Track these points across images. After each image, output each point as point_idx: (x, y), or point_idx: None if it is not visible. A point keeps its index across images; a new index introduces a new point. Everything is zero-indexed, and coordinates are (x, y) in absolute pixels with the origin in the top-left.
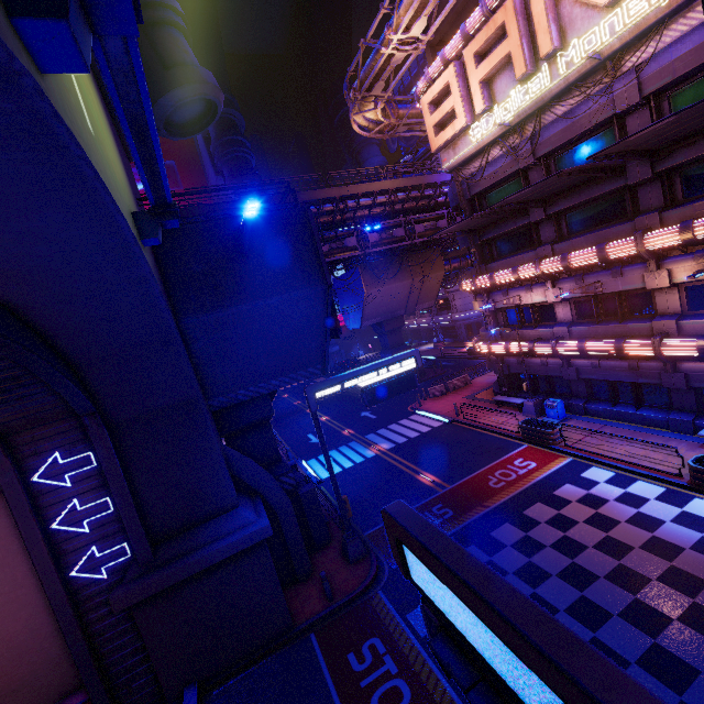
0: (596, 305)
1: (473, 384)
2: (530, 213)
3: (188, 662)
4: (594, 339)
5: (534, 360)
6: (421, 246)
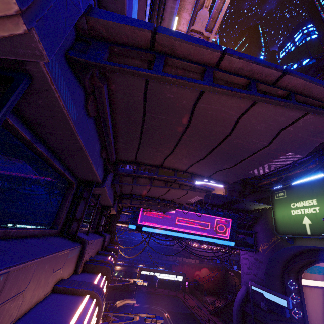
0: None
1: None
2: (110, 173)
3: None
4: None
5: None
6: None
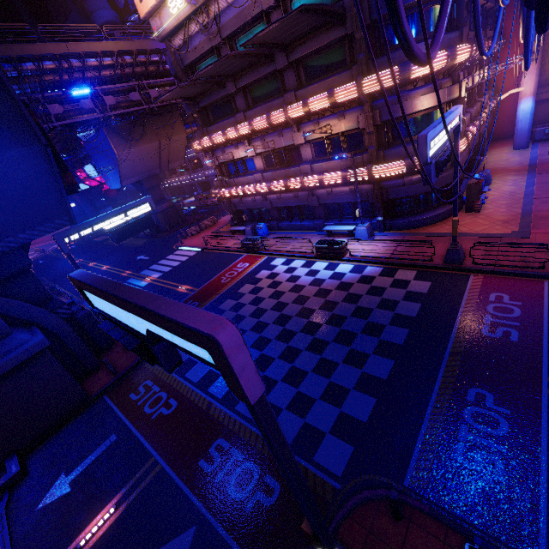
0: (275, 157)
1: (219, 222)
2: (227, 86)
3: (2, 444)
4: (275, 180)
5: (248, 199)
6: (160, 111)
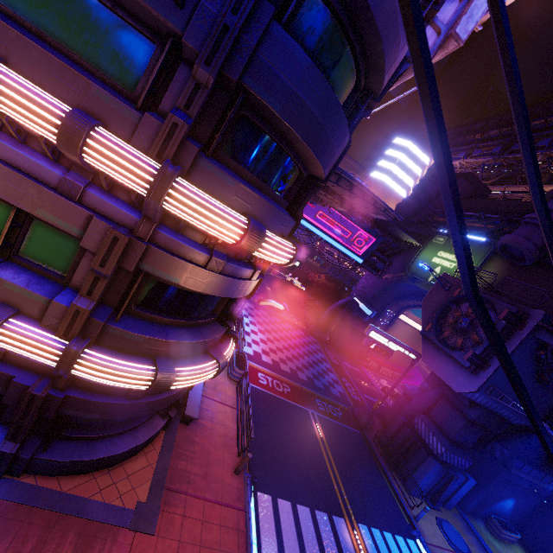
0: None
1: None
2: None
3: None
4: None
5: None
6: None
